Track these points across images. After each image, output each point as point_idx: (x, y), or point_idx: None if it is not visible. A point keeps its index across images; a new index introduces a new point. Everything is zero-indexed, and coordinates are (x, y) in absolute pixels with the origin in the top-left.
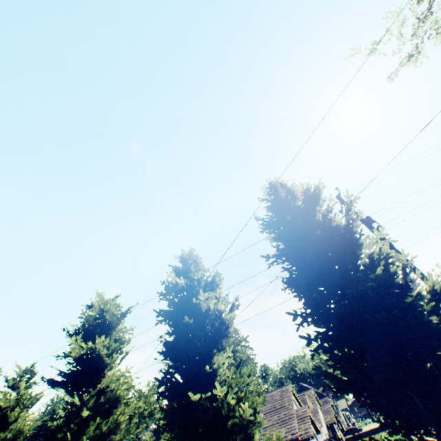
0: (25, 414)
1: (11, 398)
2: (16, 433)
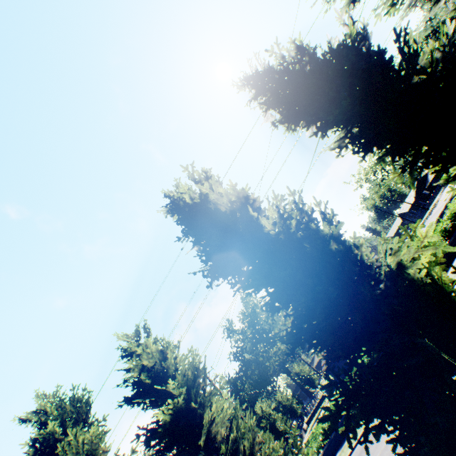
0: (180, 359)
1: (152, 352)
2: (193, 371)
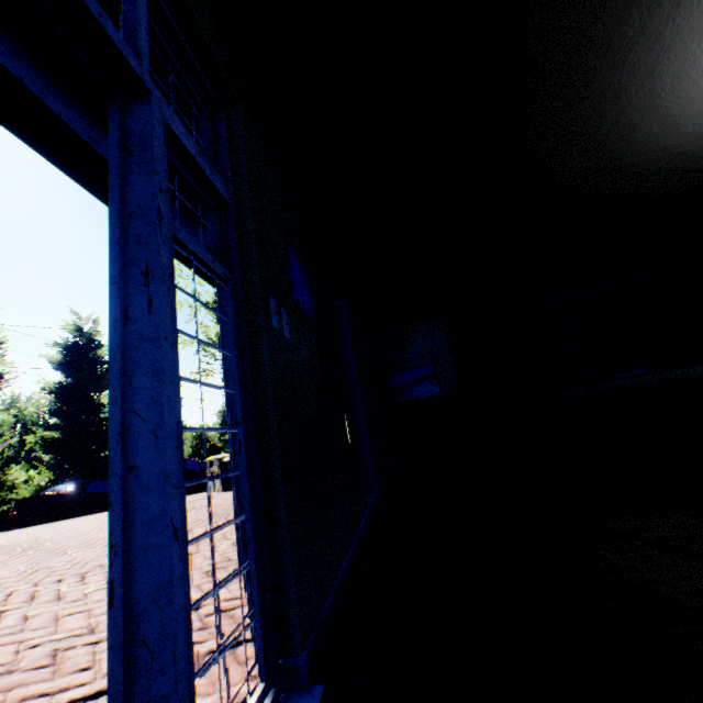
0: None
1: None
2: None
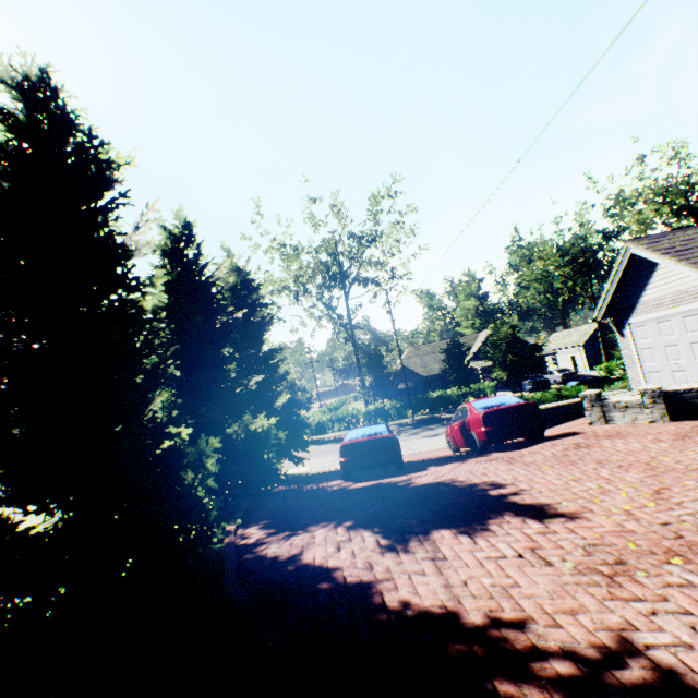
0: None
1: None
2: None
